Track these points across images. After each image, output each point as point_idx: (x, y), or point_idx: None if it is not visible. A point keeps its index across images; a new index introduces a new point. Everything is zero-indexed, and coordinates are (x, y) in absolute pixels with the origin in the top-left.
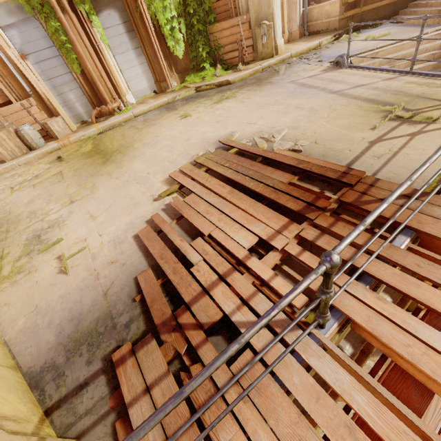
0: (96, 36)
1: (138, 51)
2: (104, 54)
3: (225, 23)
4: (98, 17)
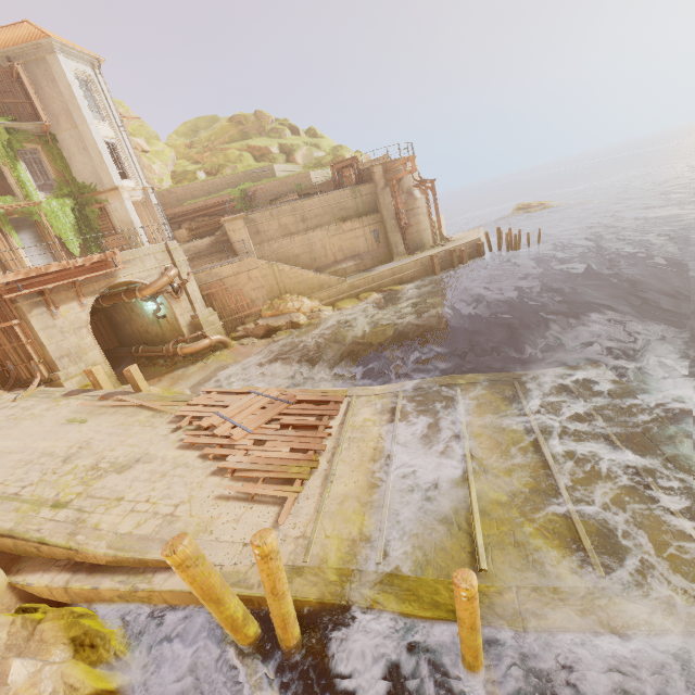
0: (14, 243)
1: (45, 251)
2: (18, 251)
3: (110, 238)
4: (18, 234)
